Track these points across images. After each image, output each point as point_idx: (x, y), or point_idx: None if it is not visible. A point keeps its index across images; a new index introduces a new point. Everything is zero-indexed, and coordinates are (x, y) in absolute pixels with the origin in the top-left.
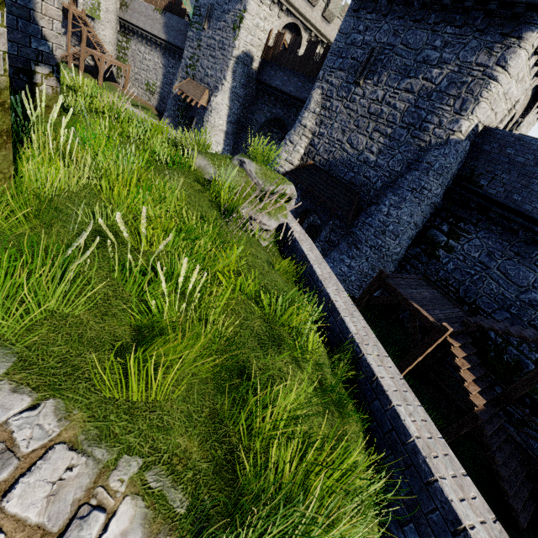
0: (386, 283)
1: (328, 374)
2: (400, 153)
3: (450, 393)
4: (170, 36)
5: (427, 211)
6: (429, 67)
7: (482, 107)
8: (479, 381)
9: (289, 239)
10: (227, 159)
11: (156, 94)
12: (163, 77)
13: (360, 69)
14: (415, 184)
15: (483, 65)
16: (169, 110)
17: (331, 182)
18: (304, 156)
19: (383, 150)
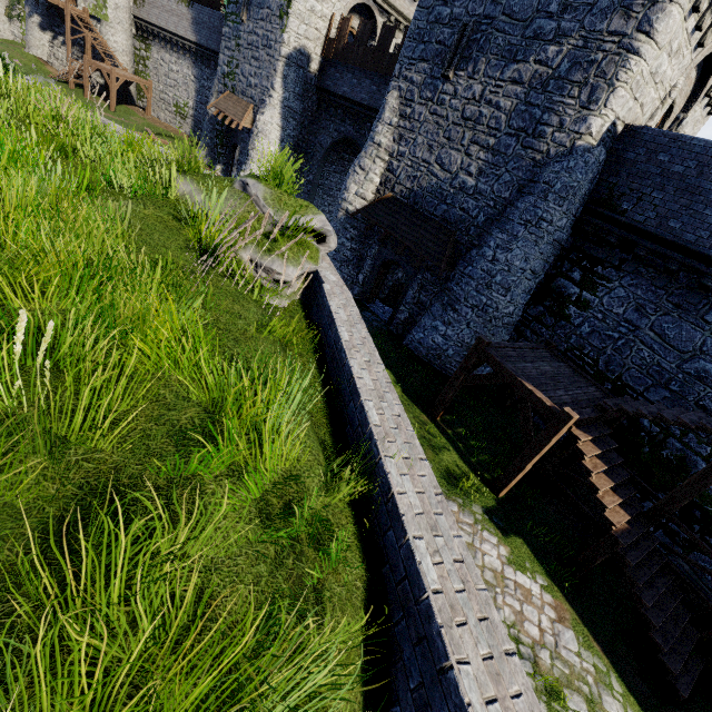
0: (487, 356)
1: (311, 491)
2: (508, 172)
3: (583, 507)
4: (201, 36)
5: (549, 252)
6: (543, 44)
7: (619, 95)
8: (621, 488)
9: (318, 294)
10: (227, 182)
11: (189, 118)
12: (196, 94)
13: (448, 56)
14: (530, 214)
15: (619, 33)
16: (205, 138)
17: (417, 221)
18: (381, 187)
19: (485, 169)
